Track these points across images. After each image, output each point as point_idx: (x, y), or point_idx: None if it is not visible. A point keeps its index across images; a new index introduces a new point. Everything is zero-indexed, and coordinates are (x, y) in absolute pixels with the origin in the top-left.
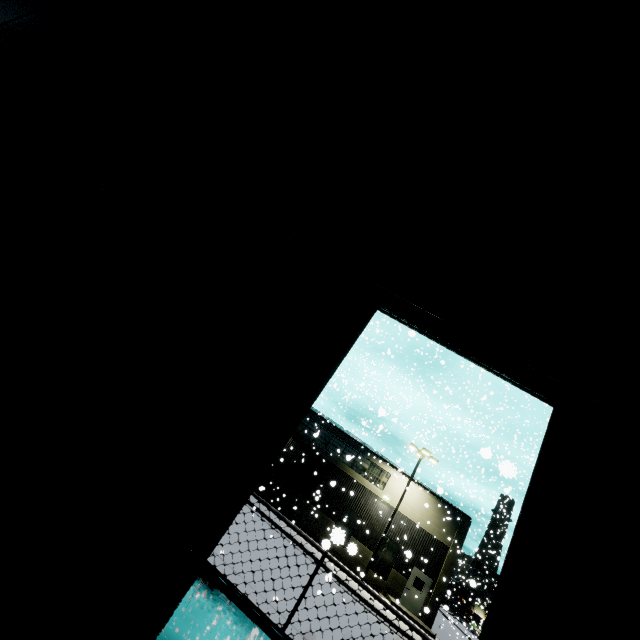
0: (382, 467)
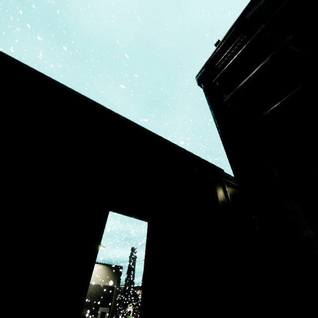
0: None
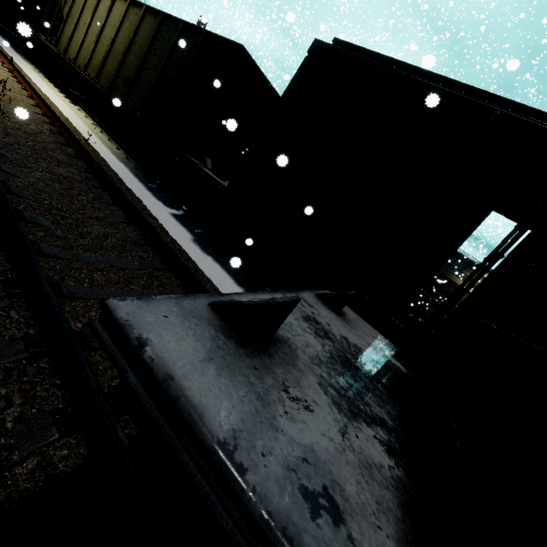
0: None
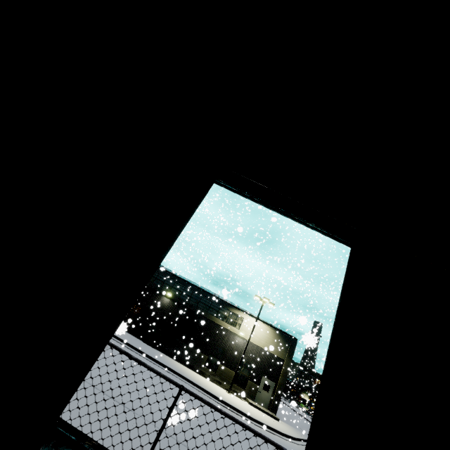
0: (237, 314)
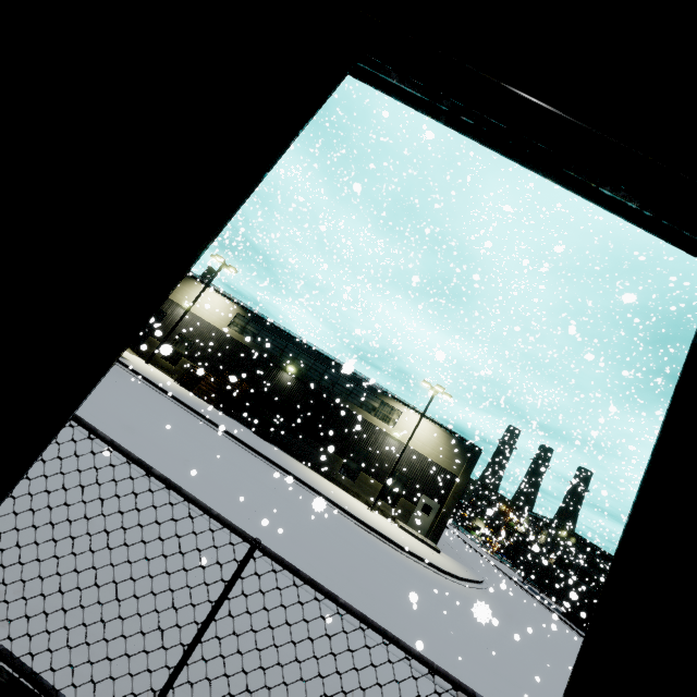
0: (393, 405)
